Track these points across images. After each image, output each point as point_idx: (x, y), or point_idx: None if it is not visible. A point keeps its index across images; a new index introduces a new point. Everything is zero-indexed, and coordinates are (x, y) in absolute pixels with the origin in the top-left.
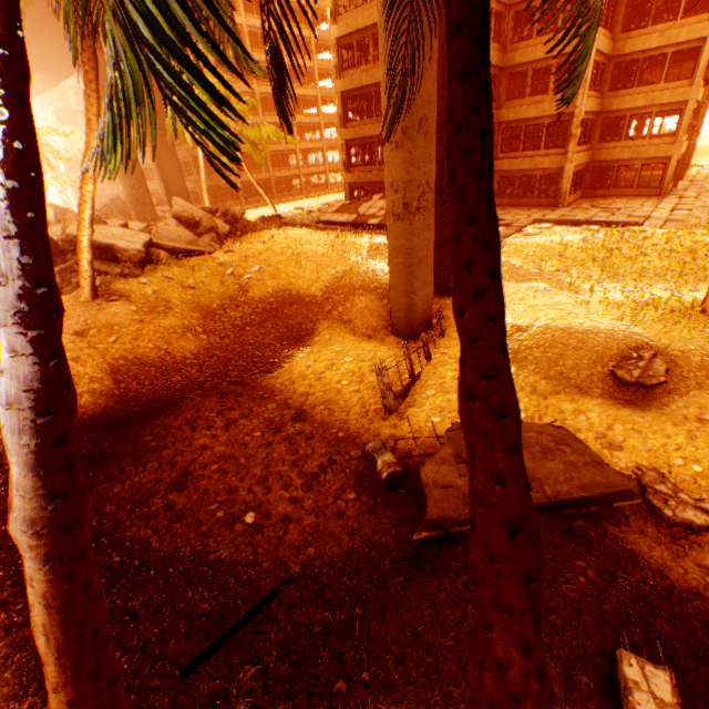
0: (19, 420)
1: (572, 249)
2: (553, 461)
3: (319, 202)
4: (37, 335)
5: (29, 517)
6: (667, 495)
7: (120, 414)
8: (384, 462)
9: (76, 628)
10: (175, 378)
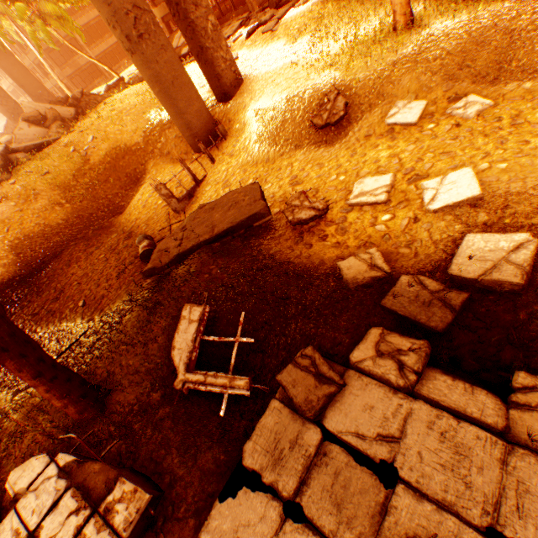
0: None
1: (329, 5)
2: (232, 210)
3: None
4: None
5: None
6: (296, 207)
7: (26, 273)
8: (141, 248)
9: None
10: (56, 240)
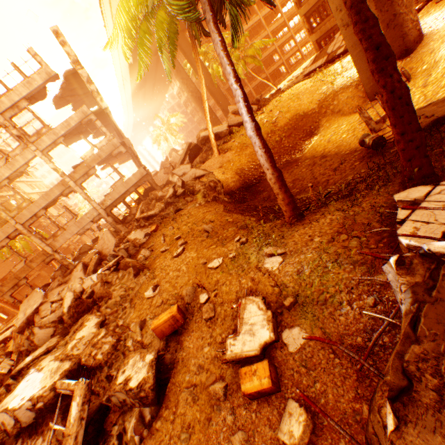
0: (242, 106)
1: None
2: None
3: (300, 69)
4: (239, 85)
5: (250, 129)
6: None
7: (245, 186)
8: (369, 138)
9: (267, 155)
10: (259, 169)
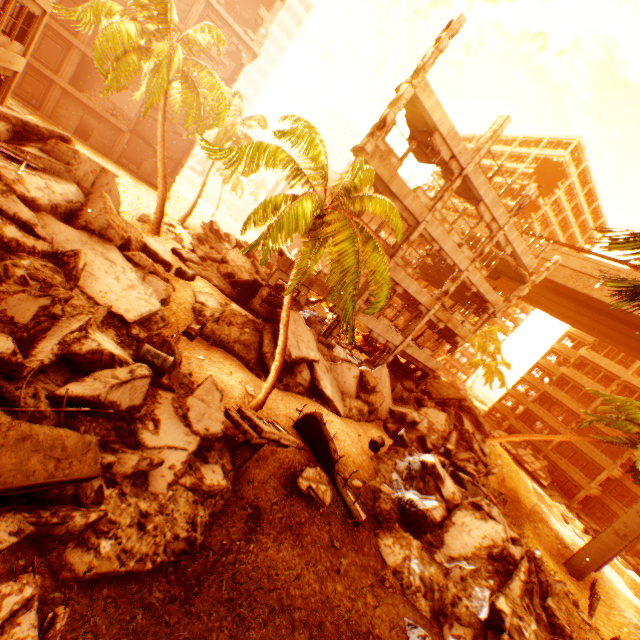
0: None
1: None
2: None
3: None
4: None
5: None
6: None
7: None
8: None
9: None
10: None
